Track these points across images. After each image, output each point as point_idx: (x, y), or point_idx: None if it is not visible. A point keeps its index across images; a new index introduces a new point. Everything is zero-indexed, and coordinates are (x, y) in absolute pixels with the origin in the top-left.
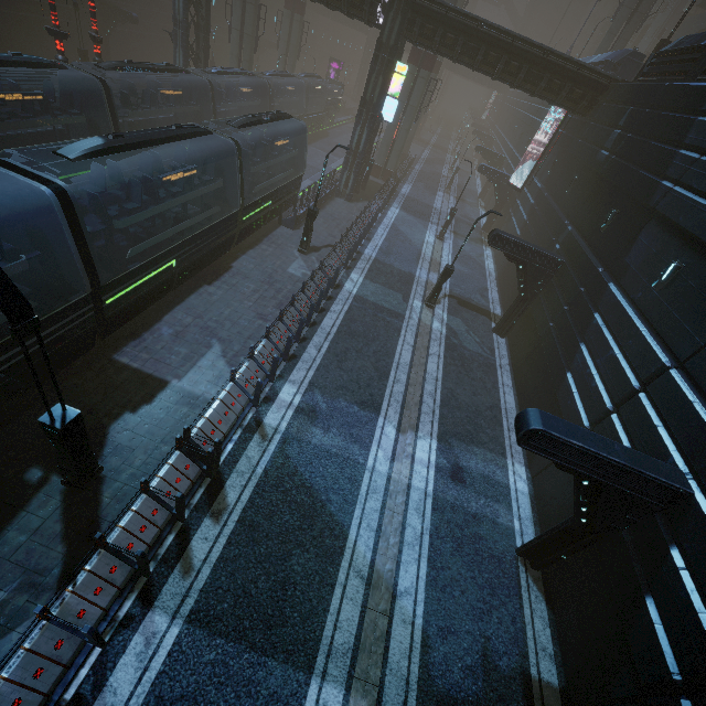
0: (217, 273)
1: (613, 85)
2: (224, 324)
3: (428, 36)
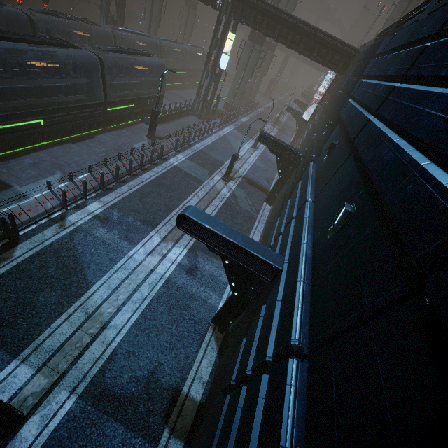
0: (83, 138)
1: (357, 54)
2: (71, 164)
3: (247, 17)
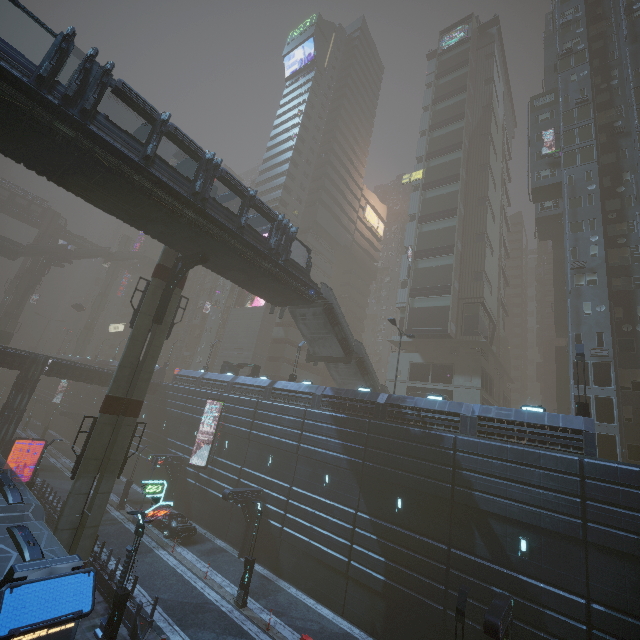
0: None
1: None
2: None
3: None
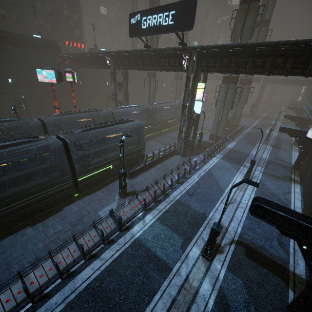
0: (48, 215)
1: None
2: None
3: (213, 65)
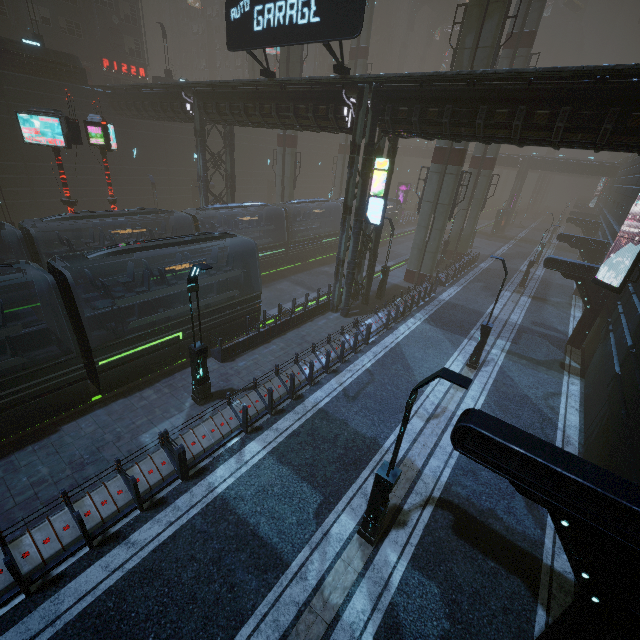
0: (21, 443)
1: None
2: None
3: (406, 120)
